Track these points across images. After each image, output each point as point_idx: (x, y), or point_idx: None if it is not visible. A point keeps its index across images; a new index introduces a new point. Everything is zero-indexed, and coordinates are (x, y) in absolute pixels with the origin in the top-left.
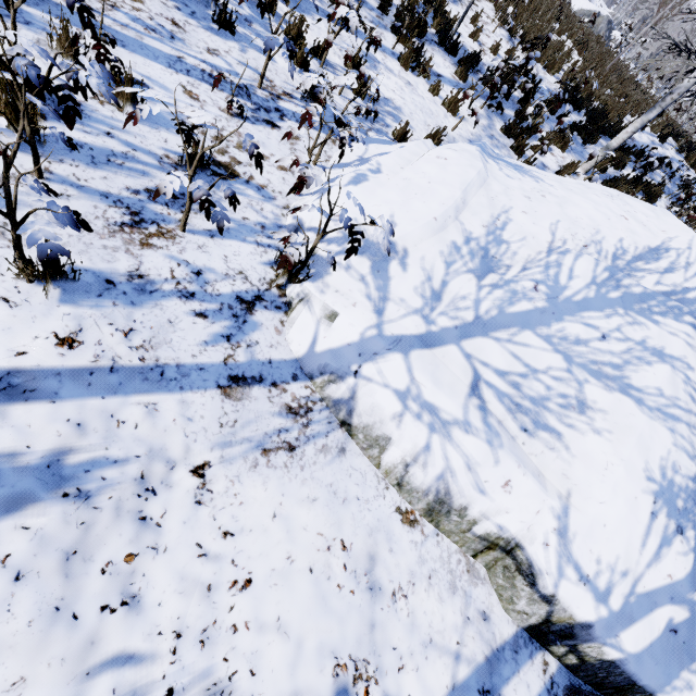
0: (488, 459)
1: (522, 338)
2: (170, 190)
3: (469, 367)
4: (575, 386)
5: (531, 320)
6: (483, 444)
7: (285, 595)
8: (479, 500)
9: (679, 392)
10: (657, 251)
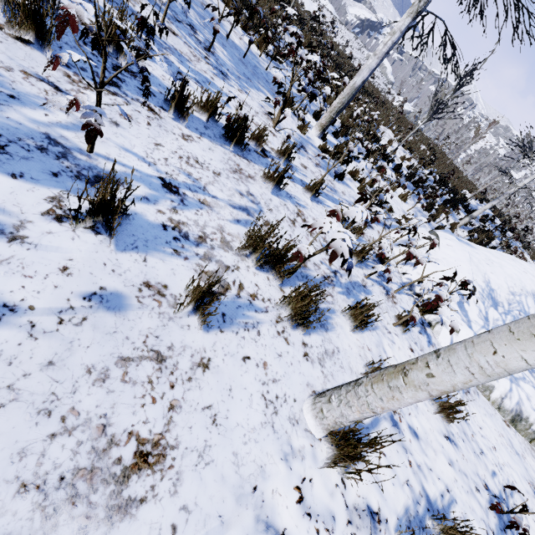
0: (534, 394)
1: None
2: (426, 287)
3: None
4: None
5: None
6: (531, 387)
7: (503, 453)
8: (533, 414)
9: None
10: None
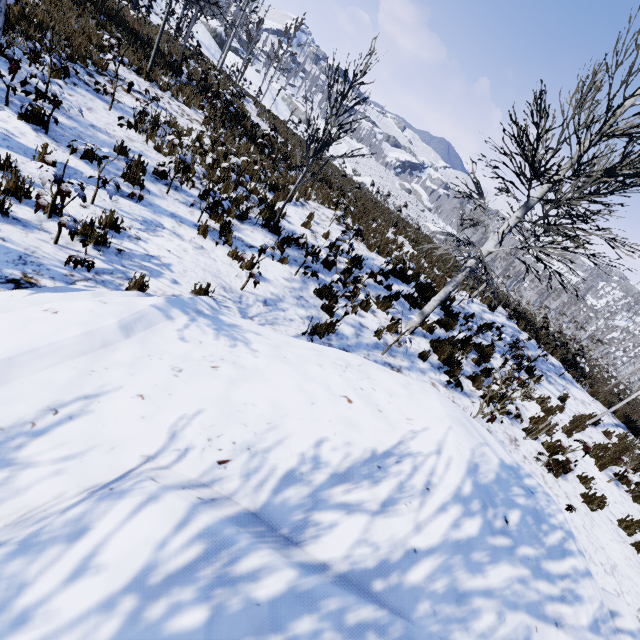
0: None
1: None
2: None
3: None
4: None
5: None
6: None
7: None
8: None
9: None
10: (382, 460)
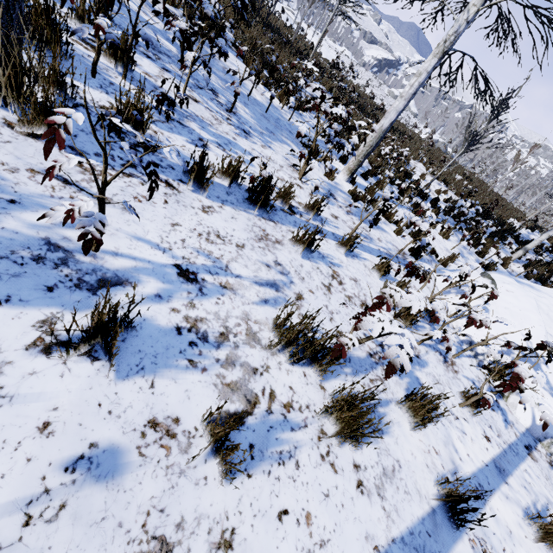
0: None
1: None
2: (495, 353)
3: None
4: None
5: None
6: None
7: None
8: None
9: None
10: None
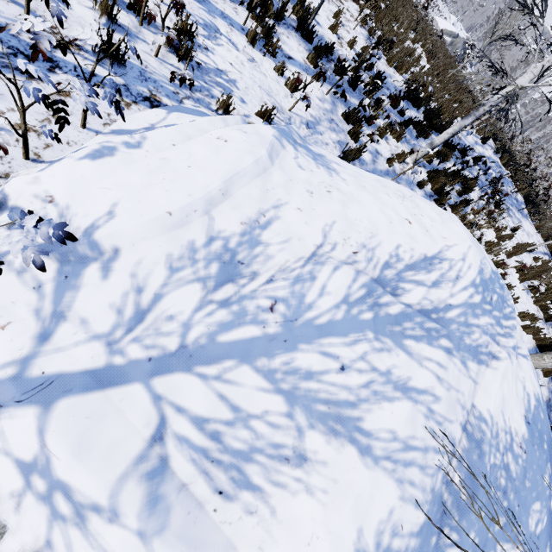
0: None
1: (236, 375)
2: None
3: (155, 413)
4: (294, 433)
5: (253, 350)
6: (132, 537)
7: None
8: None
9: (417, 430)
10: (431, 261)
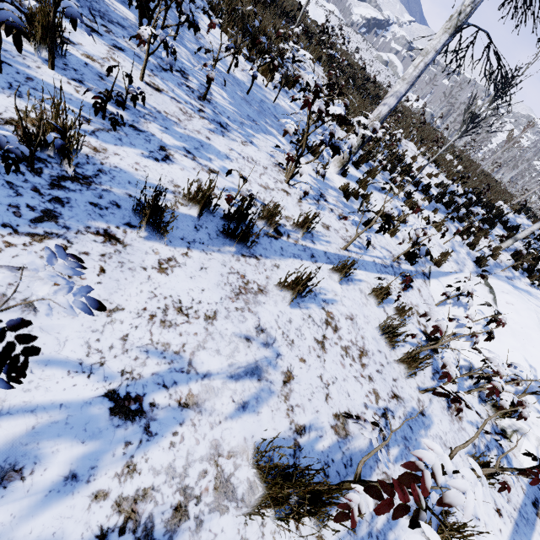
0: None
1: None
2: (507, 405)
3: None
4: None
5: None
6: None
7: None
8: None
9: None
10: None
